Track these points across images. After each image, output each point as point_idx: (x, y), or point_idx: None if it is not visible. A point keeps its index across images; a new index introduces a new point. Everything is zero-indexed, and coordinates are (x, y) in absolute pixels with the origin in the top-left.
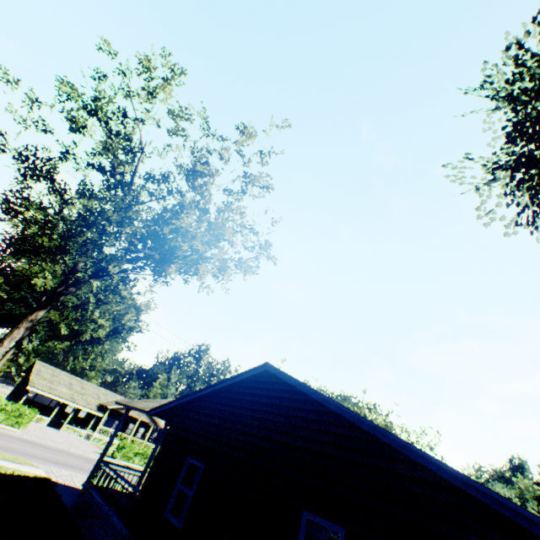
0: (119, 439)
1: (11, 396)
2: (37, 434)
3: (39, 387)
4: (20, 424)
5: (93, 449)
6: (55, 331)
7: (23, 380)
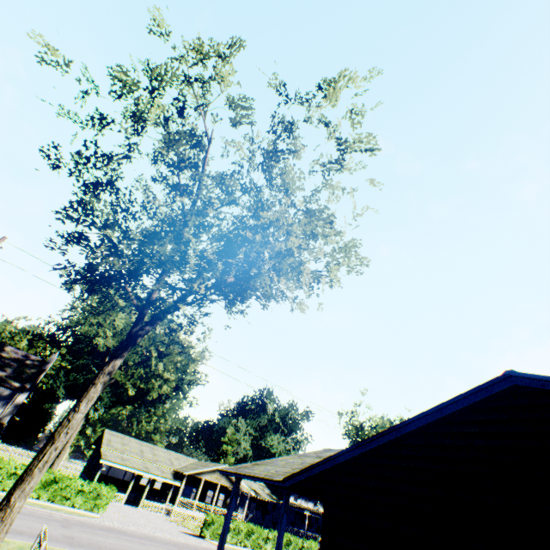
0: (199, 510)
1: (84, 473)
2: (117, 516)
3: (111, 459)
4: (99, 507)
5: (177, 528)
6: (122, 393)
7: (94, 454)
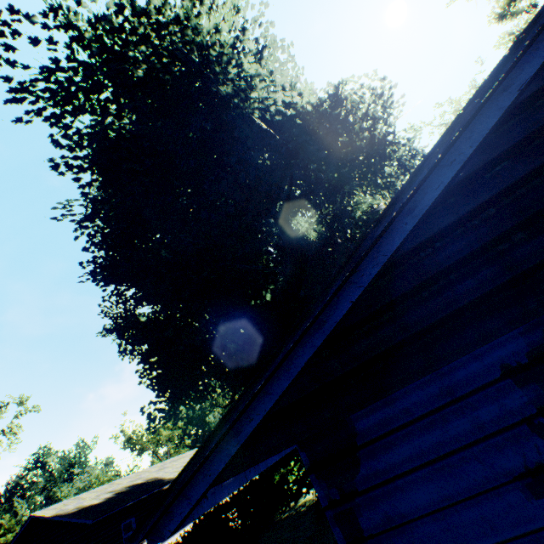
0: None
1: None
2: None
3: None
4: None
5: None
6: None
7: None
